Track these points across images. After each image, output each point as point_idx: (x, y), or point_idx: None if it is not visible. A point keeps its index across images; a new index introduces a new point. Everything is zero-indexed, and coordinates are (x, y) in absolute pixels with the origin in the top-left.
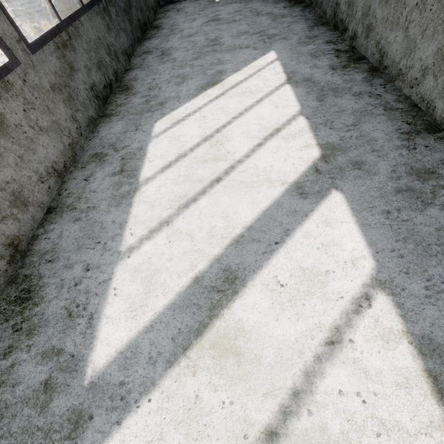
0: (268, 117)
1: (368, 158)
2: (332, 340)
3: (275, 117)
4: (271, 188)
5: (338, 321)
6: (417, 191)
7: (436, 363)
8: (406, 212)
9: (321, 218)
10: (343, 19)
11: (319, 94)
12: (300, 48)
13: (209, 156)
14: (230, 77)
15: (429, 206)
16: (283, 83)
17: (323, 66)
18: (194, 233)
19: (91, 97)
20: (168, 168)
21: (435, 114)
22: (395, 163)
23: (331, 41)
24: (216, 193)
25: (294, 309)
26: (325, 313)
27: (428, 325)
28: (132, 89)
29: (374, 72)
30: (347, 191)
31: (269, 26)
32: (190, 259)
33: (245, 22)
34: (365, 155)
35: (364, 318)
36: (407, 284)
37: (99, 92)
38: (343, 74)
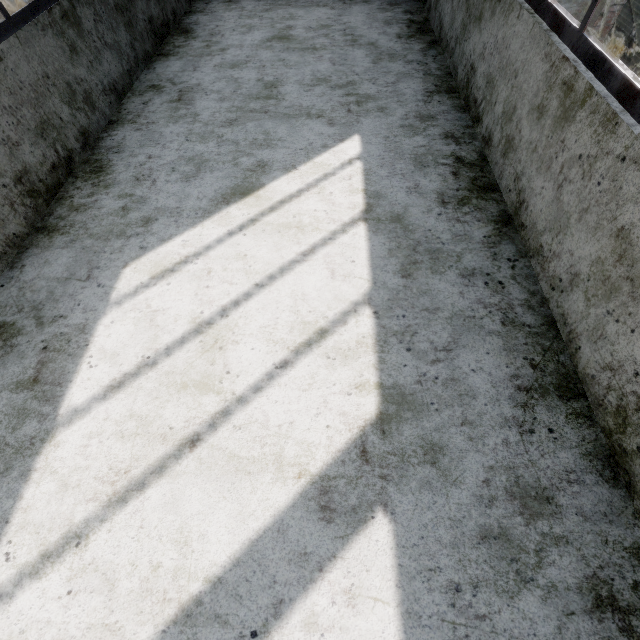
0: (313, 297)
1: (453, 439)
2: None
3: (325, 300)
4: (278, 482)
5: None
6: (515, 544)
7: None
8: (487, 595)
9: (344, 580)
10: (477, 98)
11: (408, 259)
12: (402, 140)
13: (193, 375)
14: (275, 182)
15: (526, 586)
16: (356, 218)
17: (429, 191)
18: (118, 577)
19: (17, 196)
20: (116, 390)
21: (577, 359)
22: (494, 462)
23: (453, 136)
24: (182, 475)
25: None
26: None
27: None
28: (107, 172)
29: (505, 226)
30: (402, 519)
31: (365, 75)
32: None
33: (330, 56)
34: (450, 429)
35: None
36: None
37: (38, 181)
38: (455, 219)
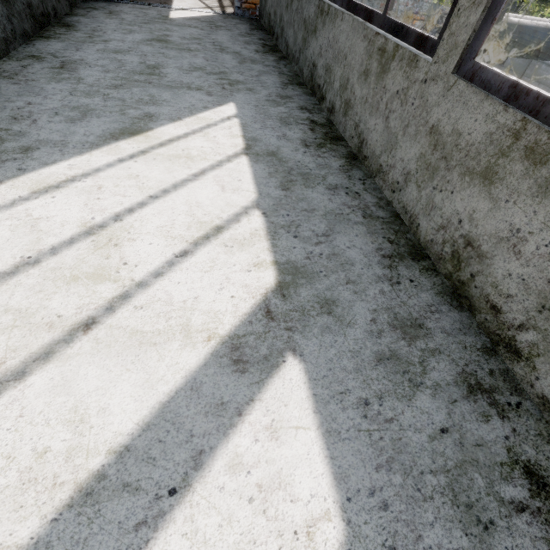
0: (207, 204)
1: (342, 294)
2: None
3: (219, 206)
4: (187, 347)
5: None
6: (404, 360)
7: None
8: (391, 402)
9: (264, 418)
10: (320, 84)
11: (285, 179)
12: (269, 108)
13: (85, 268)
14: (163, 127)
15: (418, 389)
16: (239, 153)
17: (294, 138)
18: None
19: None
20: None
21: (419, 234)
22: (376, 306)
23: (306, 108)
24: (74, 356)
25: None
26: None
27: None
28: None
29: (353, 160)
30: (310, 358)
31: (233, 69)
32: None
33: (203, 55)
34: (339, 288)
35: None
36: None
37: None
38: (317, 155)
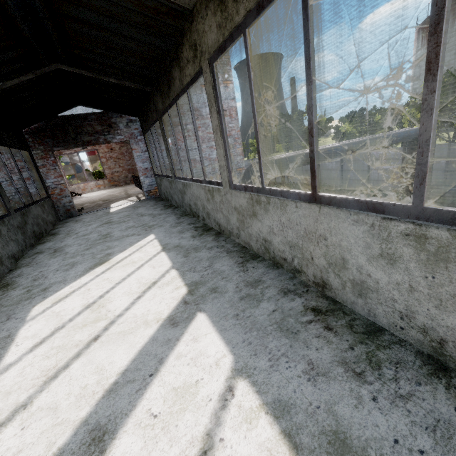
0: (147, 276)
1: (220, 283)
2: (205, 450)
3: (153, 274)
4: (148, 328)
5: (209, 425)
6: (253, 295)
7: (287, 420)
8: (248, 311)
9: (190, 337)
10: (195, 211)
11: (185, 253)
12: (172, 230)
13: (89, 320)
14: (117, 256)
15: (261, 302)
16: (159, 252)
17: (187, 237)
18: (59, 403)
19: None
20: (39, 345)
21: (254, 249)
22: (237, 282)
23: (191, 223)
24: (92, 351)
25: (167, 436)
26: (197, 423)
27: (276, 389)
28: (13, 284)
29: (219, 234)
30: (208, 310)
31: (150, 221)
32: (48, 438)
33: (133, 221)
34: (218, 282)
35: (230, 410)
36: (257, 362)
37: None
38: (200, 239)
